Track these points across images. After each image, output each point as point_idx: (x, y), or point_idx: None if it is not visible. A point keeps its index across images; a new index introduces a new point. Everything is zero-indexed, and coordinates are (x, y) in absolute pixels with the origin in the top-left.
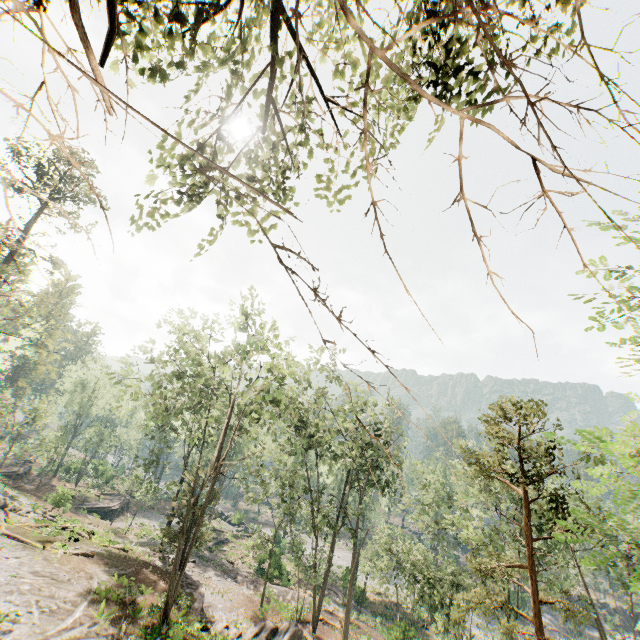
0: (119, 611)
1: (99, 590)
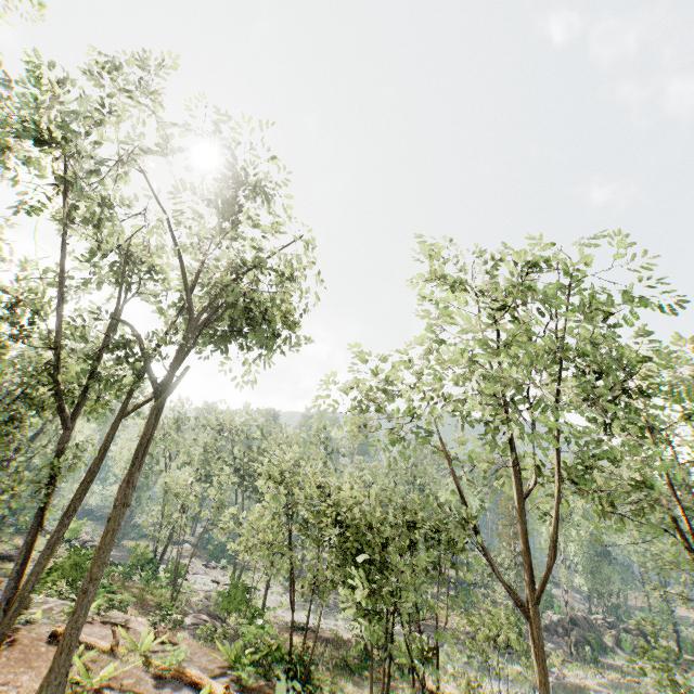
0: None
1: None
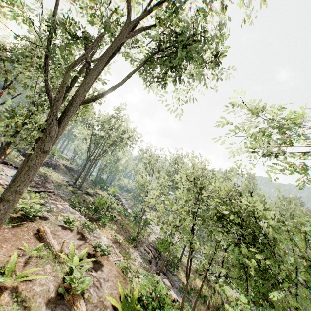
0: None
1: None
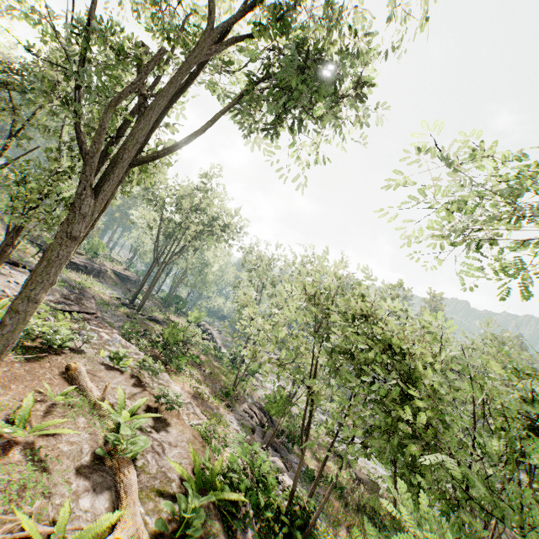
0: None
1: None
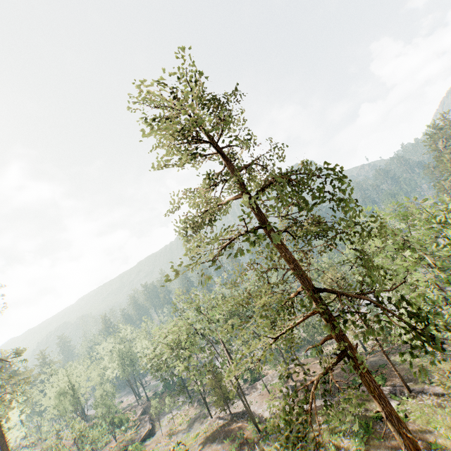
0: (245, 446)
1: (231, 449)
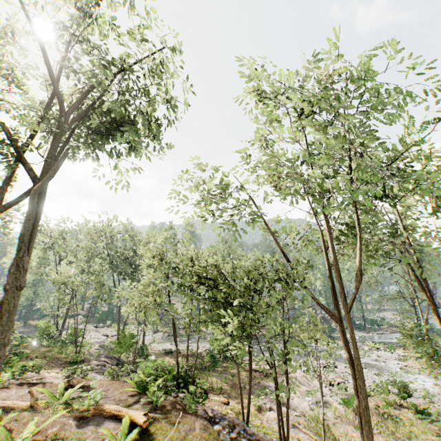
0: None
1: None
